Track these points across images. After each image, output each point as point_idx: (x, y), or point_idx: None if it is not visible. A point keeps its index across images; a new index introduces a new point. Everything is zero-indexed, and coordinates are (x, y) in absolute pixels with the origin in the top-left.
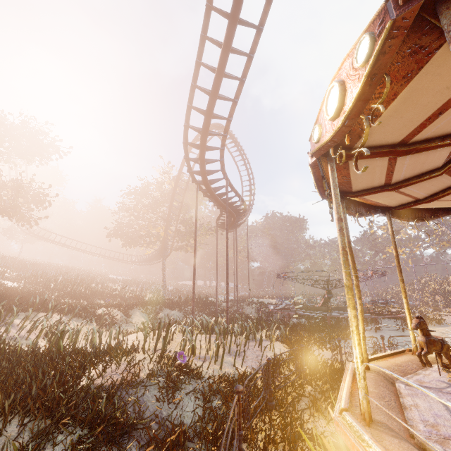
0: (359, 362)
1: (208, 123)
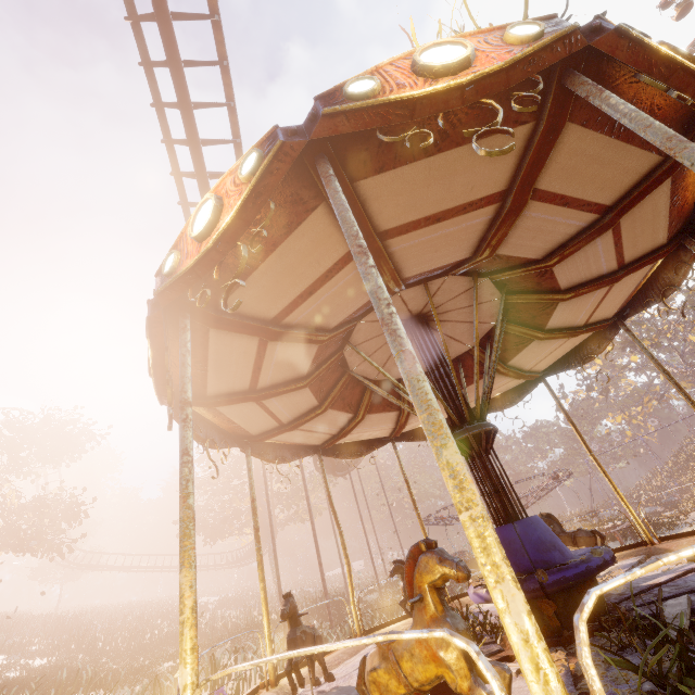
0: (265, 632)
1: None
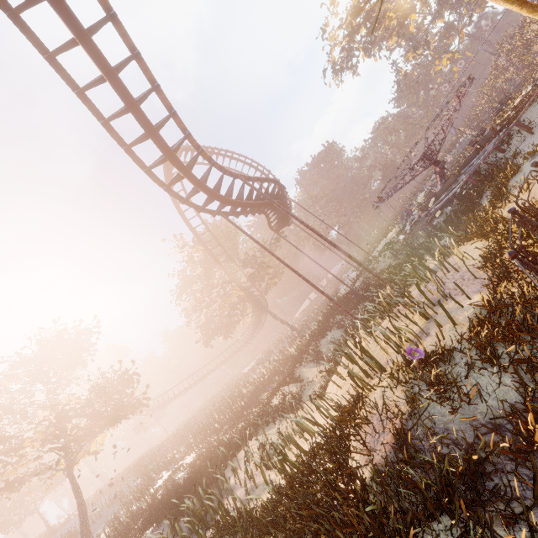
0: None
1: (161, 141)
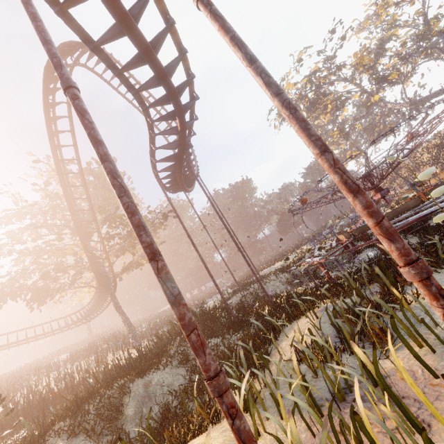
0: None
1: None
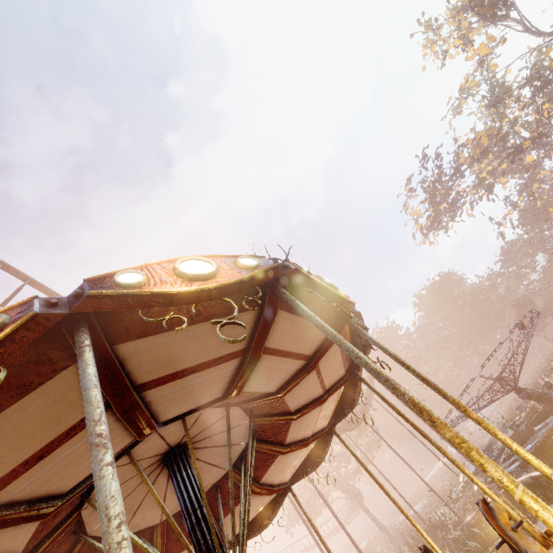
0: None
1: None
